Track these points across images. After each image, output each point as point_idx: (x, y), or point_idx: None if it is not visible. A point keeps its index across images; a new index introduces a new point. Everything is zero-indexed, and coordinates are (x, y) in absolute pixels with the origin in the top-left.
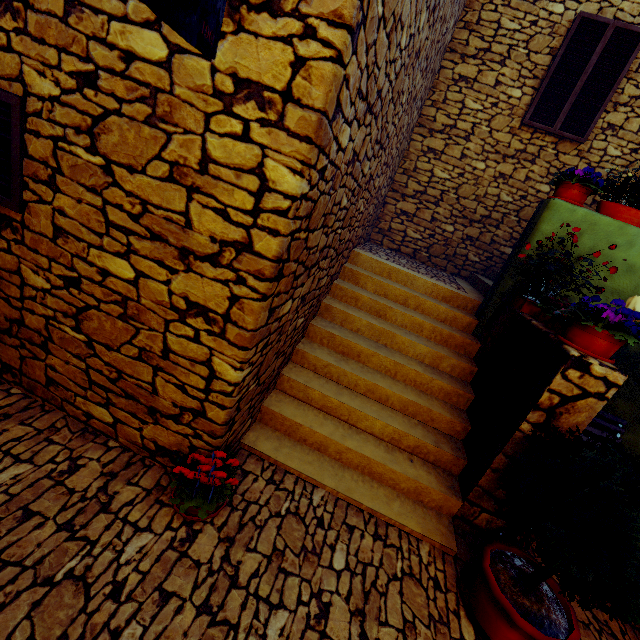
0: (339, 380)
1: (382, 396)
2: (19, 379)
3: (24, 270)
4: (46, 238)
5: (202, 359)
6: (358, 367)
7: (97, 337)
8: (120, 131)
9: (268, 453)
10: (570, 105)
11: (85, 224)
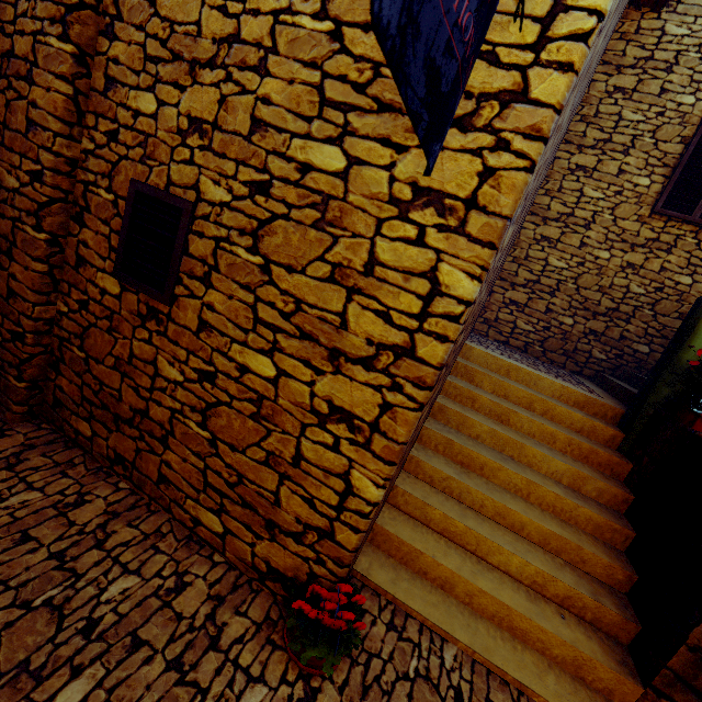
0: (460, 497)
1: (515, 523)
2: (130, 473)
3: (160, 361)
4: (189, 331)
5: (339, 471)
6: (482, 483)
7: (222, 435)
8: (285, 233)
9: (385, 586)
10: None
11: (232, 319)
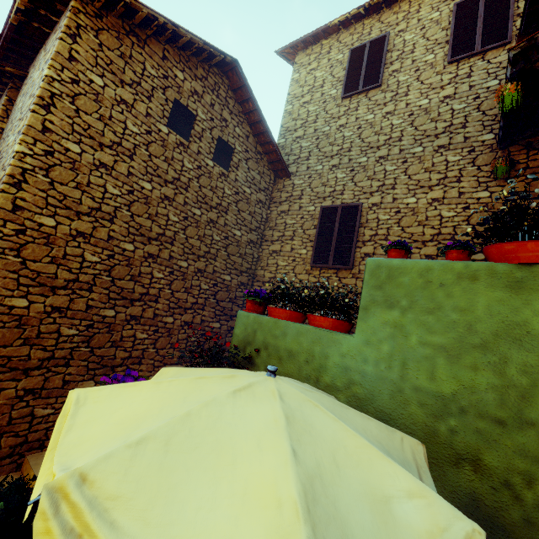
0: None
1: None
2: None
3: None
4: None
5: None
6: None
7: None
8: None
9: None
10: (333, 250)
11: None
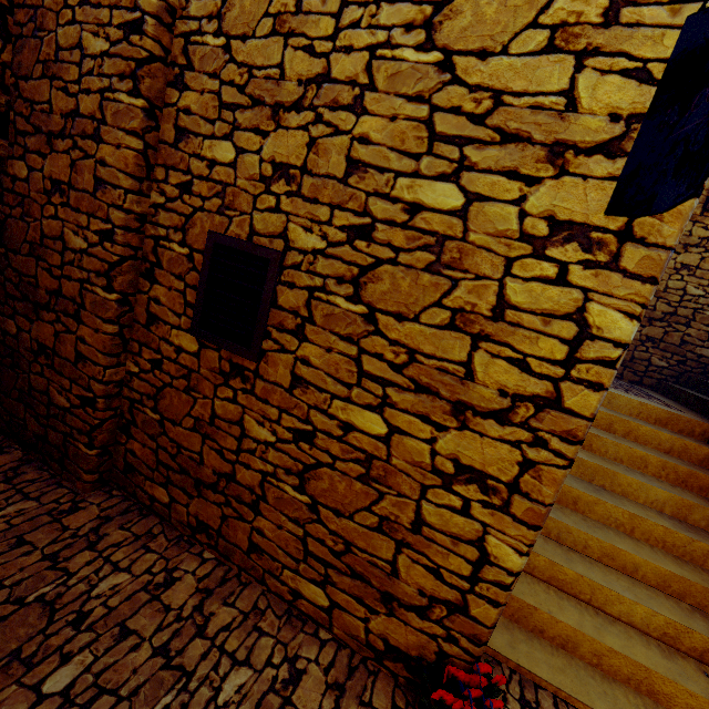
0: (559, 538)
1: (627, 564)
2: (214, 541)
3: (247, 421)
4: (280, 388)
5: (470, 537)
6: (580, 520)
7: (324, 499)
8: (392, 279)
9: (504, 652)
10: None
11: (331, 374)
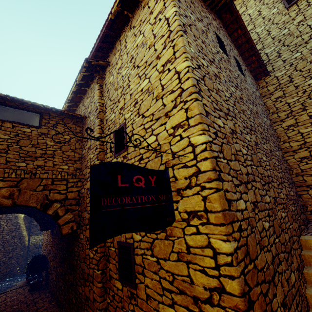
0: None
1: None
2: None
3: None
4: (144, 301)
5: None
6: None
7: None
8: (158, 245)
9: None
10: None
11: (155, 290)
